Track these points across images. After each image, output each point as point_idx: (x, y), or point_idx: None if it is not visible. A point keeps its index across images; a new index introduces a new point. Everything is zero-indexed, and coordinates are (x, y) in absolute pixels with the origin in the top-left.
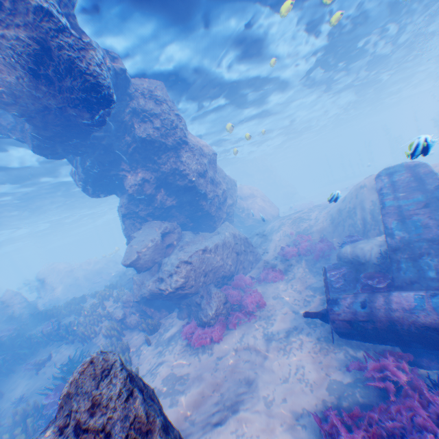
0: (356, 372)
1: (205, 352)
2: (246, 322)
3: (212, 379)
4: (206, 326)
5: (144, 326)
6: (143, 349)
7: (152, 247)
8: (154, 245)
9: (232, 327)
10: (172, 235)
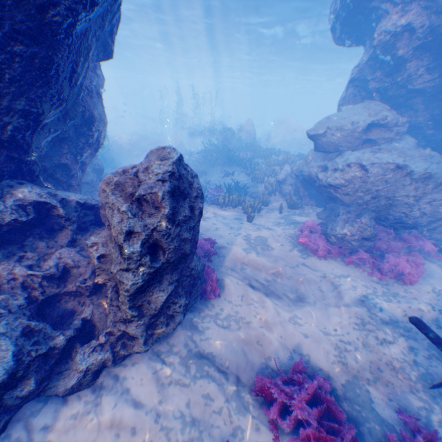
0: (401, 424)
1: (300, 251)
2: (364, 272)
3: (280, 267)
4: (323, 238)
5: (287, 200)
6: (272, 213)
7: (345, 133)
8: (350, 131)
9: (344, 261)
10: (384, 132)
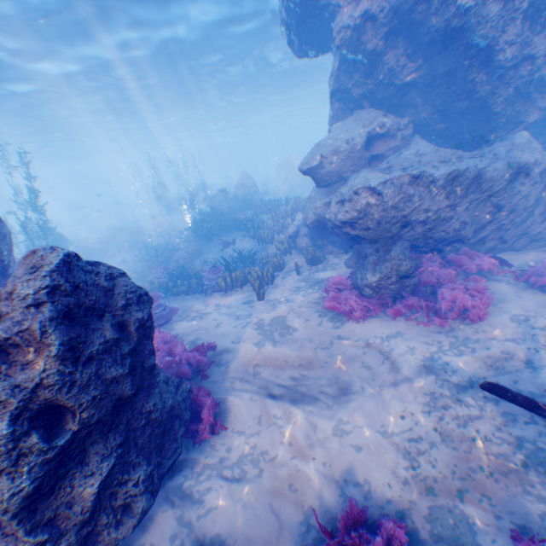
0: None
1: (331, 320)
2: (419, 322)
3: (308, 353)
4: (357, 293)
5: (304, 256)
6: (291, 278)
7: (343, 155)
8: (348, 151)
9: (391, 315)
10: (388, 141)
